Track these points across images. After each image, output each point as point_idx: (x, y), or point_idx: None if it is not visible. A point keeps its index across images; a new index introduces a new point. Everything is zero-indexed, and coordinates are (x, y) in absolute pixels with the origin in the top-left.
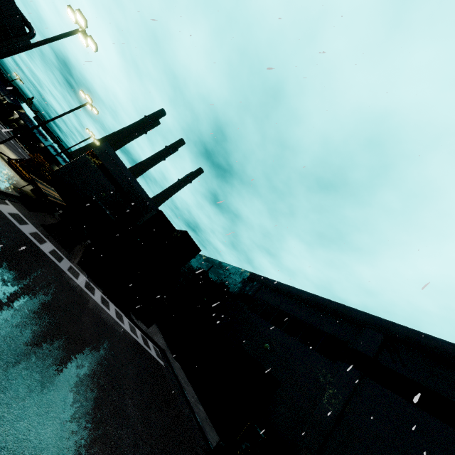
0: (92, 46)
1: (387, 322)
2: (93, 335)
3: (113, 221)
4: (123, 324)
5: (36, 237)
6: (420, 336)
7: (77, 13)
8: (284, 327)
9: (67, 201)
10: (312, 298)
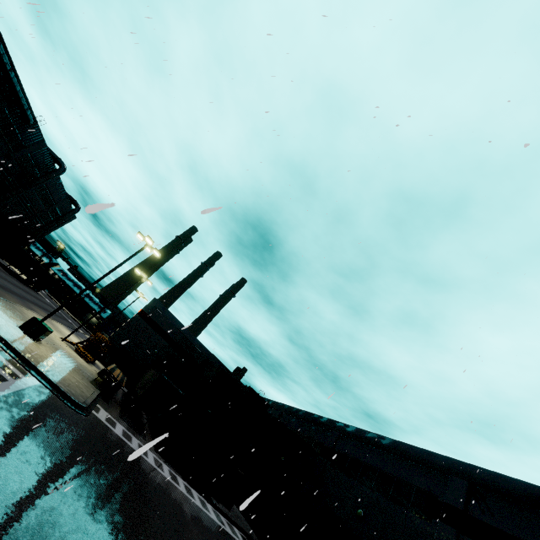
0: (156, 254)
1: (468, 465)
2: (199, 536)
3: (182, 396)
4: (209, 513)
5: (126, 436)
6: (499, 478)
7: (146, 238)
8: (373, 484)
9: (120, 367)
10: (394, 445)
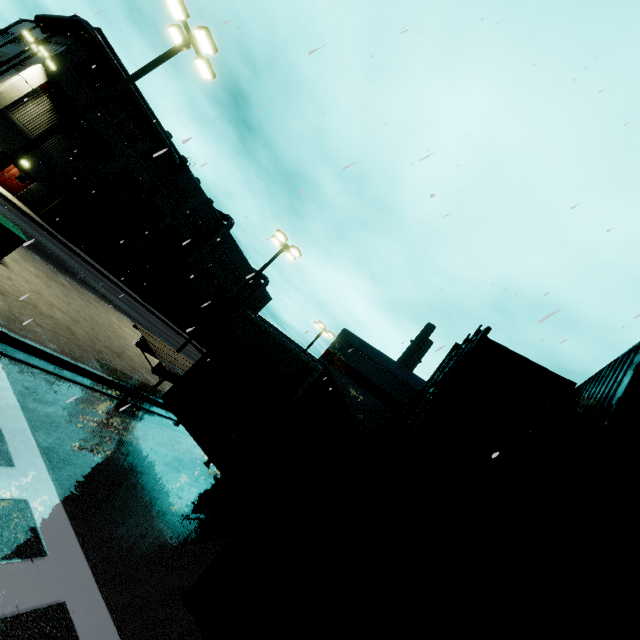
0: (206, 48)
1: None
2: None
3: (315, 372)
4: None
5: None
6: None
7: (168, 2)
8: None
9: None
10: None
